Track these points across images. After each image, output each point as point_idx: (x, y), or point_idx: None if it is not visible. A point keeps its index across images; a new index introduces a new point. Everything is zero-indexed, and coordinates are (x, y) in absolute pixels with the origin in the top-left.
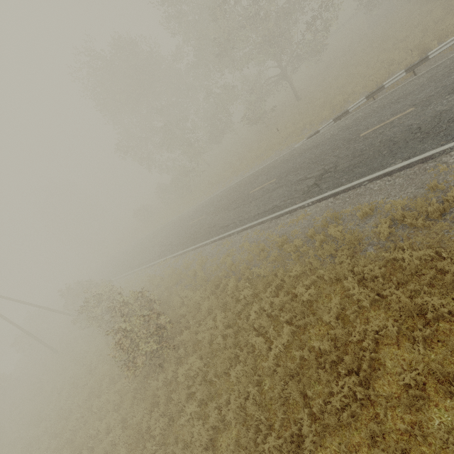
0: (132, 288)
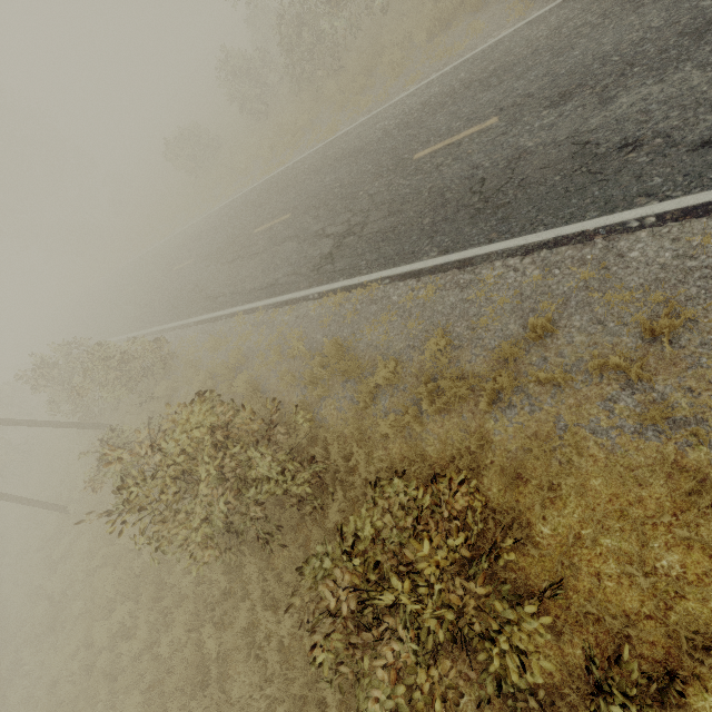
0: (250, 375)
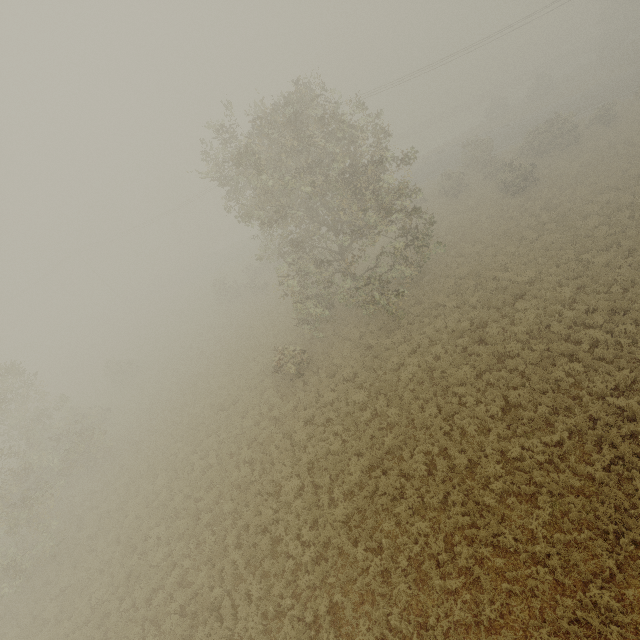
0: None
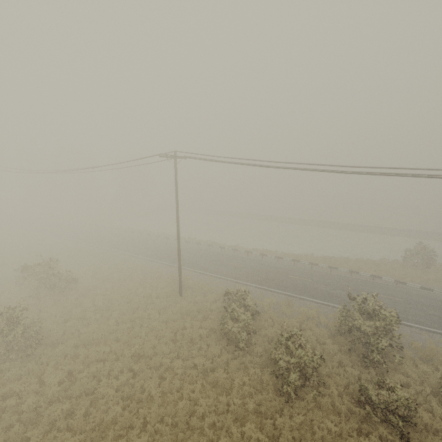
0: None
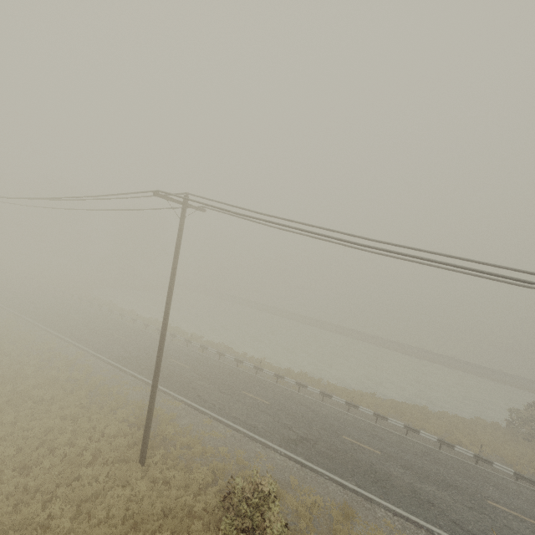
0: None
